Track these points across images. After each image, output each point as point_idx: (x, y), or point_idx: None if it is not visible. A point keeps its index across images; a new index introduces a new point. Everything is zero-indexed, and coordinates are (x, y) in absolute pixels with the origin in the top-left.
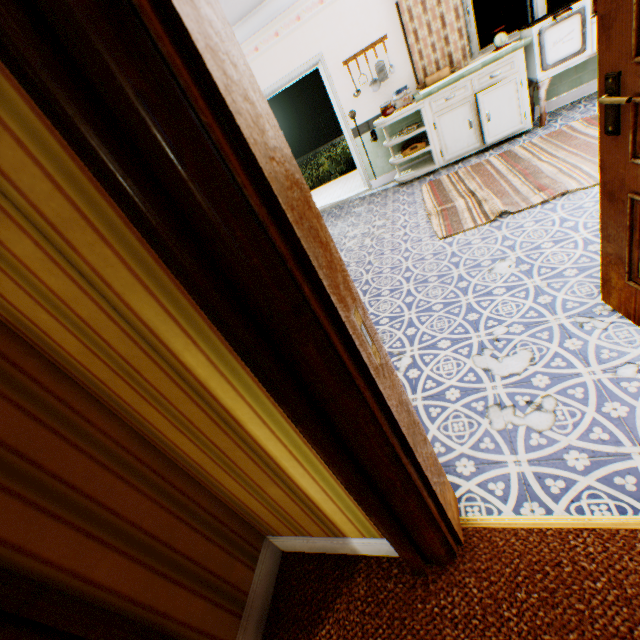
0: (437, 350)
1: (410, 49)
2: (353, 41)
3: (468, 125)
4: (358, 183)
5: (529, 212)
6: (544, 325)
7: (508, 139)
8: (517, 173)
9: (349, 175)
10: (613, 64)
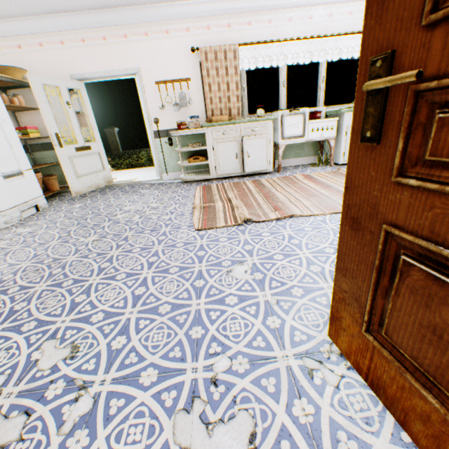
0: (136, 388)
1: (205, 94)
2: (166, 71)
3: (235, 155)
4: (156, 173)
5: (267, 224)
6: (272, 364)
7: (259, 174)
8: (262, 194)
9: (153, 167)
10: (386, 40)
